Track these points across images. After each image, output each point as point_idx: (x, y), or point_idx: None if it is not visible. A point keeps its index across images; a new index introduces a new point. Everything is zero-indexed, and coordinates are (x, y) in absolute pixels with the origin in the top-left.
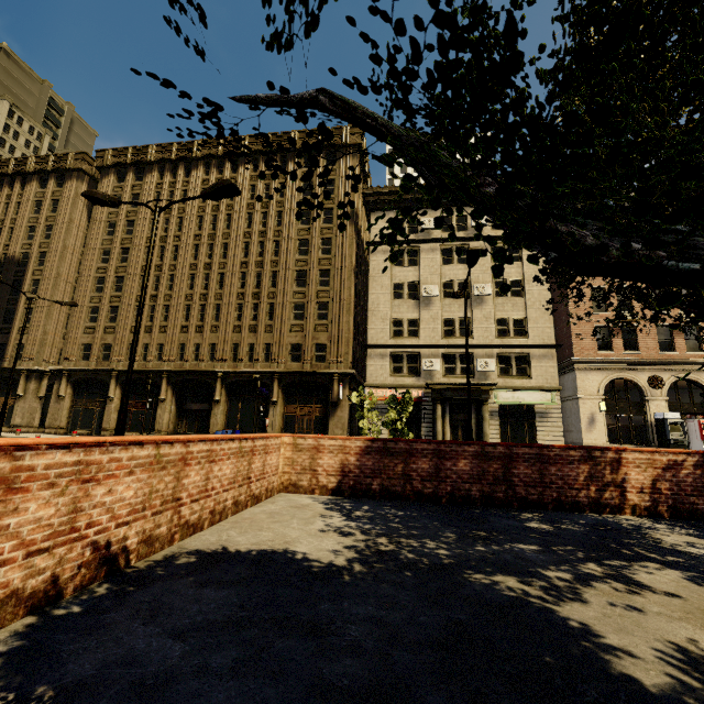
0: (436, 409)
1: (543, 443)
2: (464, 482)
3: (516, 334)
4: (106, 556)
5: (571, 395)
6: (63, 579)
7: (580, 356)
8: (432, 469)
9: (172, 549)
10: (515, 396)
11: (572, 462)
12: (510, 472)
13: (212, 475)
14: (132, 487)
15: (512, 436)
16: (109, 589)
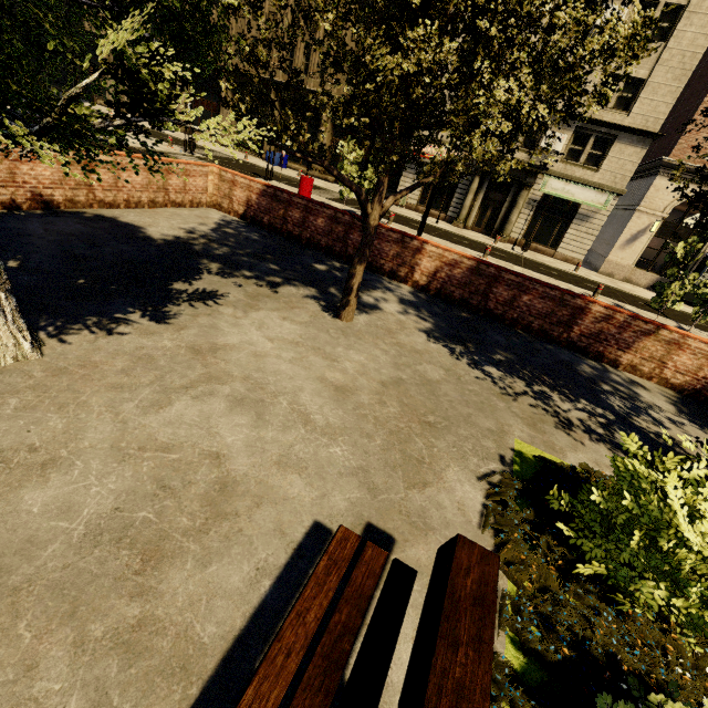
0: (472, 182)
1: (565, 247)
2: (318, 234)
3: (617, 106)
4: (42, 200)
5: (635, 204)
6: (18, 202)
7: (677, 158)
8: (301, 219)
9: (90, 210)
10: (566, 189)
11: (389, 241)
12: (348, 236)
13: (122, 179)
14: (49, 171)
15: (538, 231)
16: (42, 213)
